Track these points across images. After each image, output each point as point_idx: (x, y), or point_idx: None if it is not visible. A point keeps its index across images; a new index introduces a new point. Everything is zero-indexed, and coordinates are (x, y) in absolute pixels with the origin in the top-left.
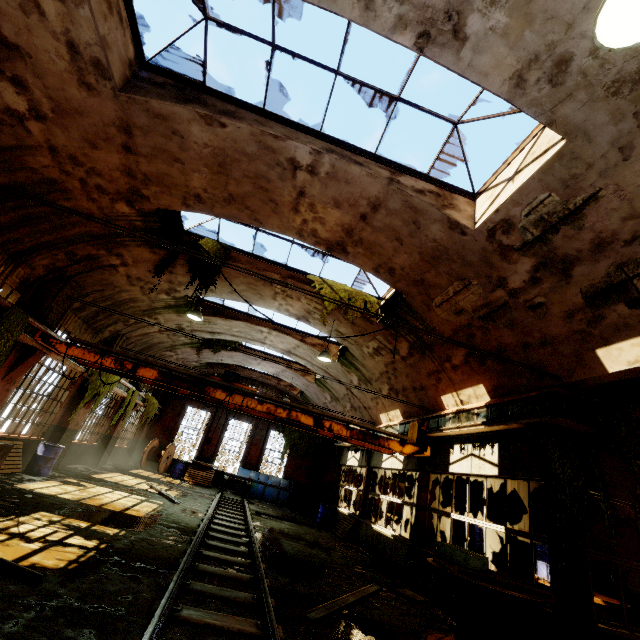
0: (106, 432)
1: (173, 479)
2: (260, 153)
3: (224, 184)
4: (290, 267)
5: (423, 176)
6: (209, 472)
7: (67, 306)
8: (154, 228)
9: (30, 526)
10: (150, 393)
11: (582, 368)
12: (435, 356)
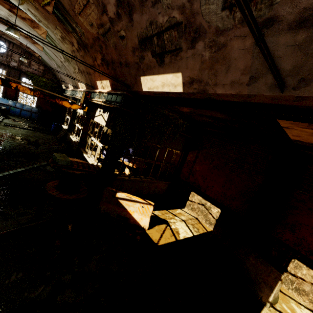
0: None
1: None
2: None
3: None
4: None
5: None
6: None
7: None
8: None
9: None
10: None
11: (136, 85)
12: (90, 55)
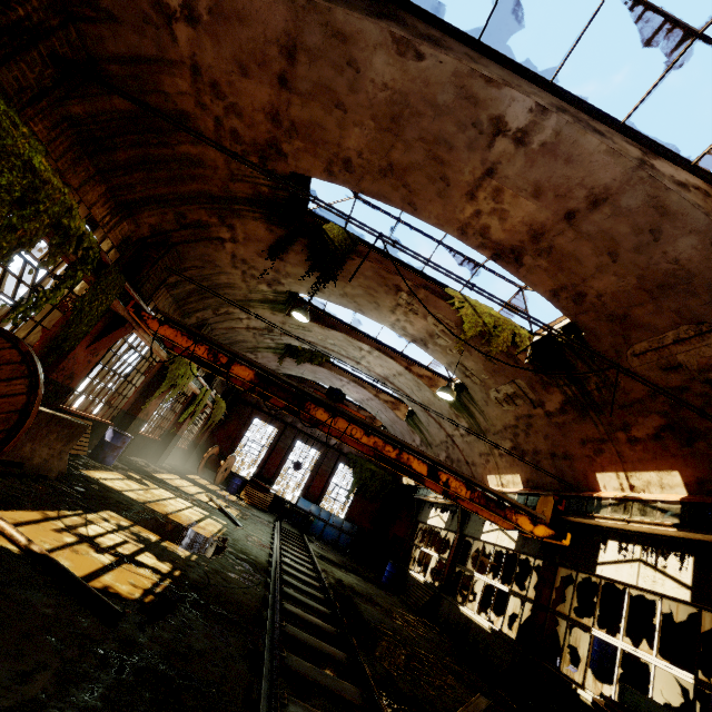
0: (171, 428)
1: (229, 494)
2: (455, 105)
3: (388, 148)
4: (426, 275)
5: (687, 164)
6: (267, 495)
7: (163, 278)
8: (280, 198)
9: (99, 528)
10: (219, 395)
11: None
12: (603, 420)
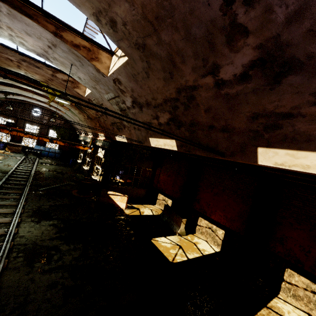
0: None
1: None
2: None
3: None
4: (30, 77)
5: (67, 74)
6: (19, 147)
7: None
8: None
9: None
10: None
11: (114, 138)
12: (94, 122)
